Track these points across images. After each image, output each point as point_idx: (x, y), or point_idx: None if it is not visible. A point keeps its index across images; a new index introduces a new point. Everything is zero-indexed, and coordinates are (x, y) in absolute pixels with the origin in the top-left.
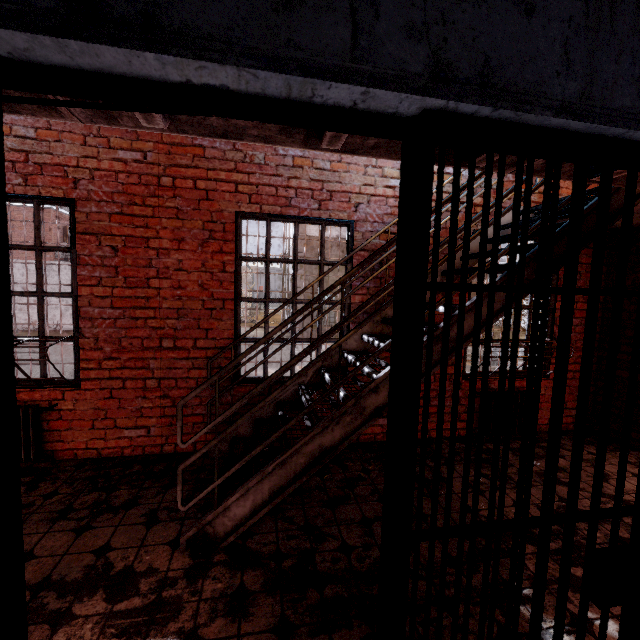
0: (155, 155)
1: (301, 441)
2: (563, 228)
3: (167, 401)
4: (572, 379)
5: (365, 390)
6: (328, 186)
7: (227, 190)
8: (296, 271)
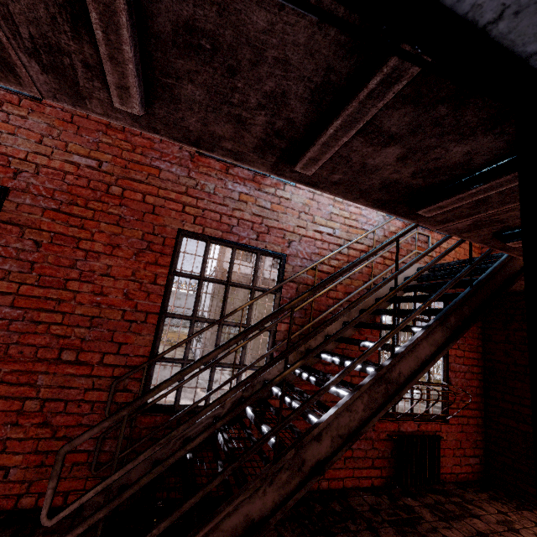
0: (111, 166)
1: (223, 511)
2: (479, 282)
3: (46, 431)
4: (467, 425)
5: (307, 437)
6: (267, 222)
7: (174, 208)
8: (227, 293)
